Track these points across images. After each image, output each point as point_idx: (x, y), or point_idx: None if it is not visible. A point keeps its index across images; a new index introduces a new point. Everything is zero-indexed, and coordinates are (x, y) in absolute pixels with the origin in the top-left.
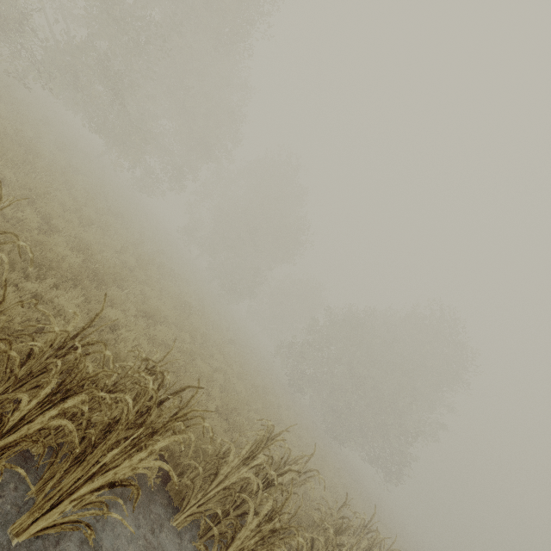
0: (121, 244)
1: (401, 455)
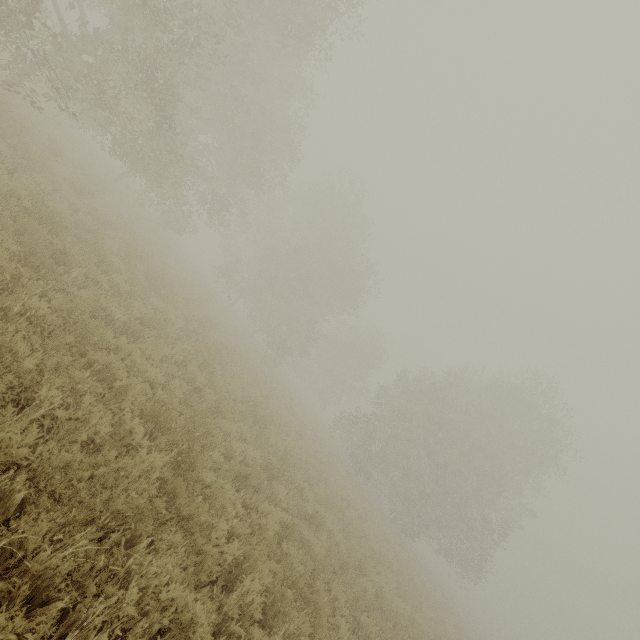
0: (184, 354)
1: (483, 549)
